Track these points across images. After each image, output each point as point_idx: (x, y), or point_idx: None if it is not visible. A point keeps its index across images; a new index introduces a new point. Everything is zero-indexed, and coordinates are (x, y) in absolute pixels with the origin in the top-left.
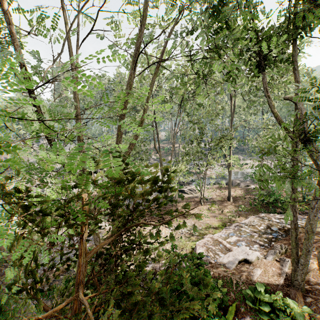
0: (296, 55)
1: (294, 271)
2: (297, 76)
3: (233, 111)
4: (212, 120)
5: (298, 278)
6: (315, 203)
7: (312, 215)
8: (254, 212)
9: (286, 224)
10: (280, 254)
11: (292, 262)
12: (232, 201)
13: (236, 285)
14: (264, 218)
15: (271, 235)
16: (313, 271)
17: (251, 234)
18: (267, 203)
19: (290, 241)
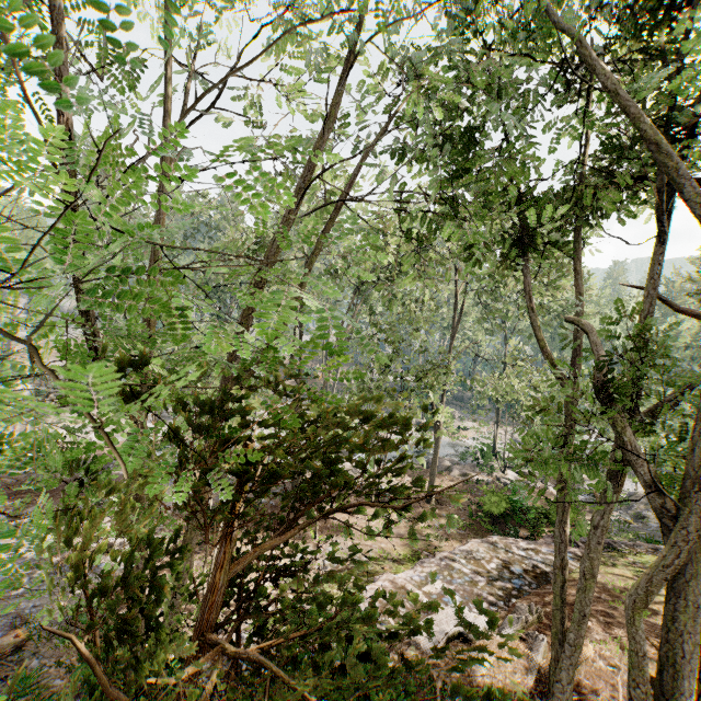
0: (580, 250)
1: (555, 660)
2: (580, 284)
3: (457, 321)
4: (416, 329)
5: (562, 675)
6: (601, 518)
7: (596, 541)
8: (477, 533)
9: (538, 562)
10: (528, 624)
11: (553, 641)
12: (434, 503)
13: (441, 691)
14: (498, 546)
15: (510, 583)
16: (587, 663)
17: (472, 579)
18: (502, 516)
19: (546, 597)
